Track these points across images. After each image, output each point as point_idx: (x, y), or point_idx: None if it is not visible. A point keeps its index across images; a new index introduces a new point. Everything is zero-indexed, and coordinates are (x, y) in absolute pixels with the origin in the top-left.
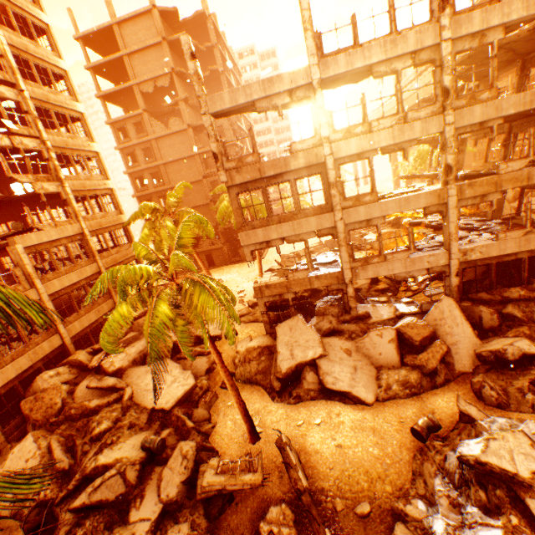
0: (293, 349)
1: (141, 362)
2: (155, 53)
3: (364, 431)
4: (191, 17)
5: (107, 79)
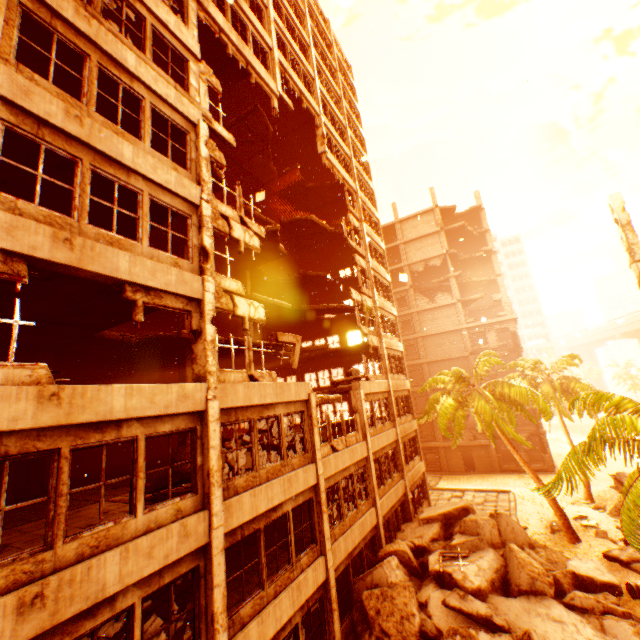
0: None
1: (499, 589)
2: (430, 240)
3: None
4: (464, 211)
5: None
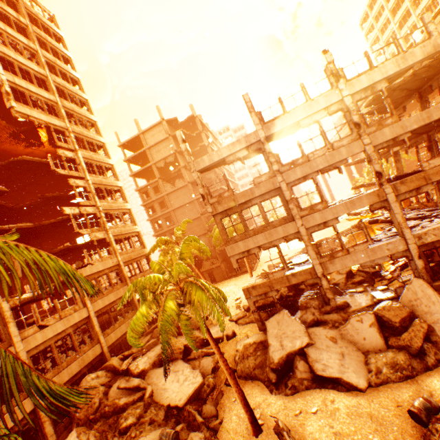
0: (282, 340)
1: (159, 364)
2: (165, 144)
3: (361, 417)
4: (185, 119)
5: (136, 164)
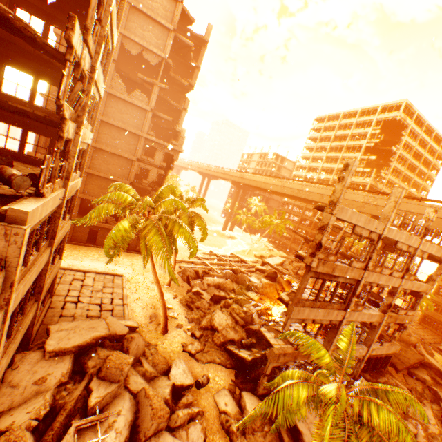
0: (310, 428)
1: (128, 441)
2: (159, 32)
3: None
4: (196, 34)
5: None
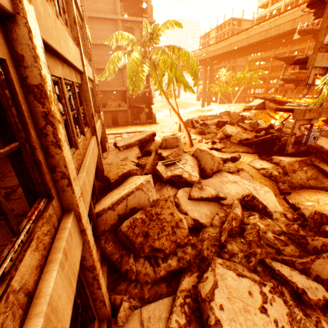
0: None
1: (200, 176)
2: None
3: None
4: None
5: None
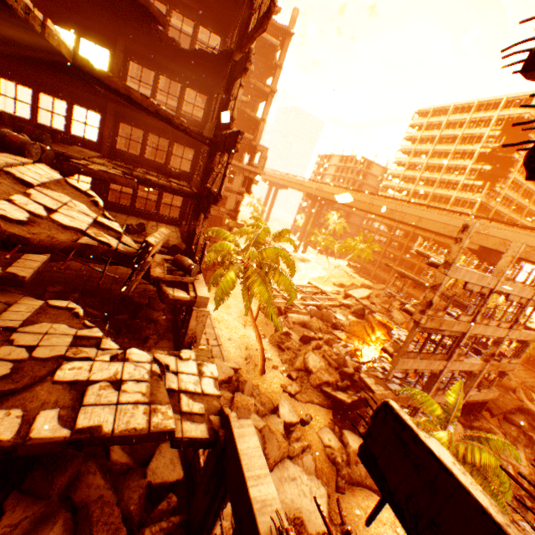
0: None
1: None
2: None
3: None
4: (280, 24)
5: None
